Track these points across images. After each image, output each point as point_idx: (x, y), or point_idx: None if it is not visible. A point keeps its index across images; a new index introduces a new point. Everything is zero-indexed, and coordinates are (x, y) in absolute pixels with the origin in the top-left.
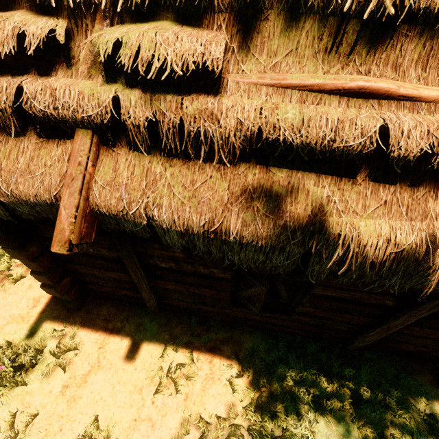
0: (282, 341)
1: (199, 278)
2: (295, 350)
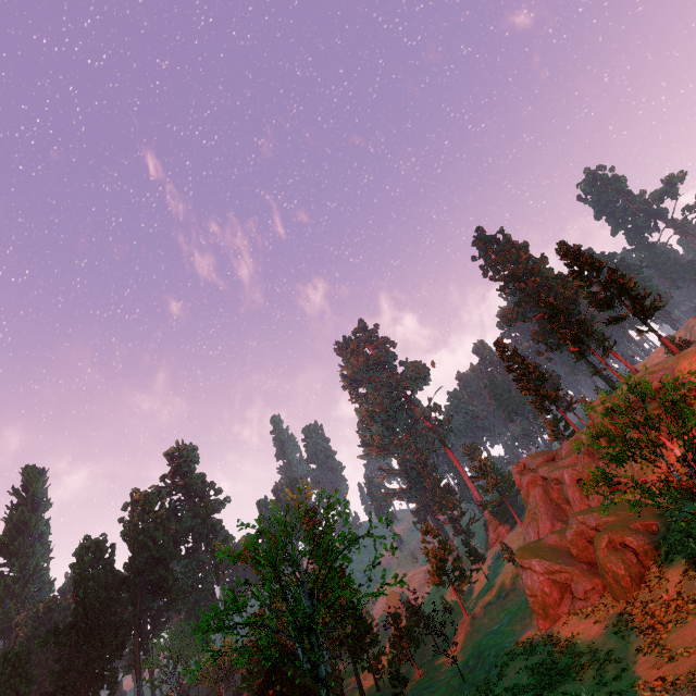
0: None
1: None
2: None
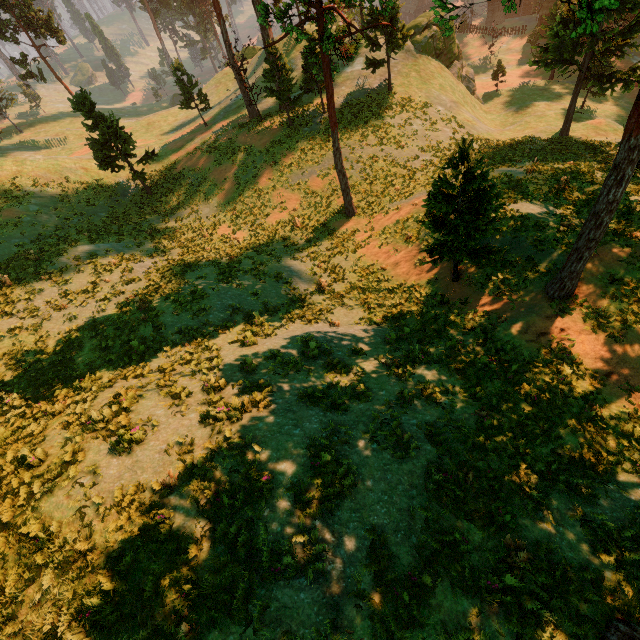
0: None
1: None
2: None
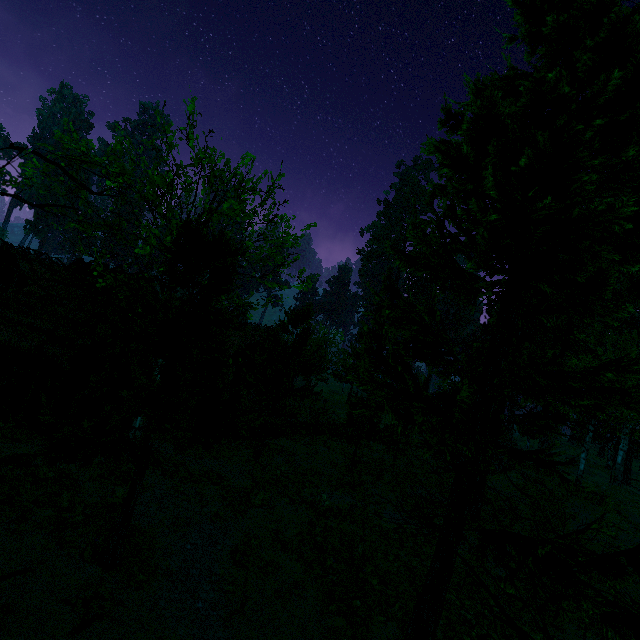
0: None
1: None
2: None
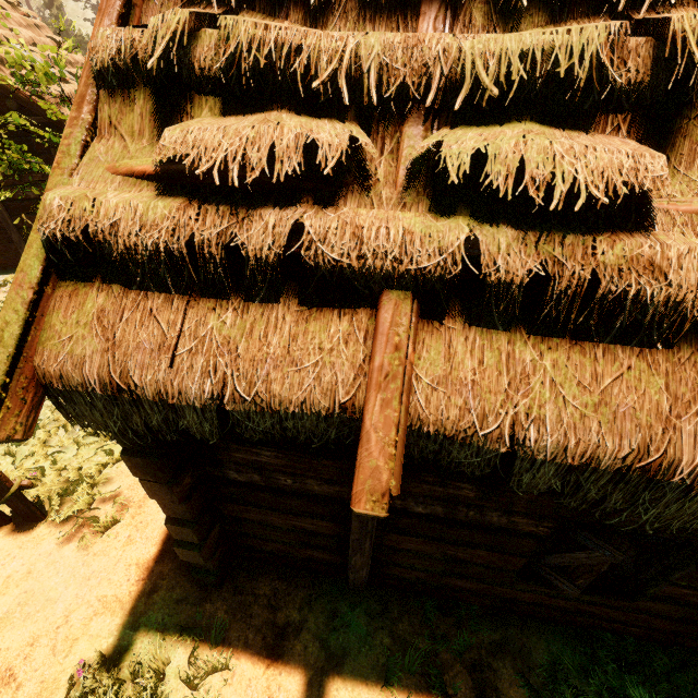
0: (603, 648)
1: (479, 532)
2: (632, 667)
